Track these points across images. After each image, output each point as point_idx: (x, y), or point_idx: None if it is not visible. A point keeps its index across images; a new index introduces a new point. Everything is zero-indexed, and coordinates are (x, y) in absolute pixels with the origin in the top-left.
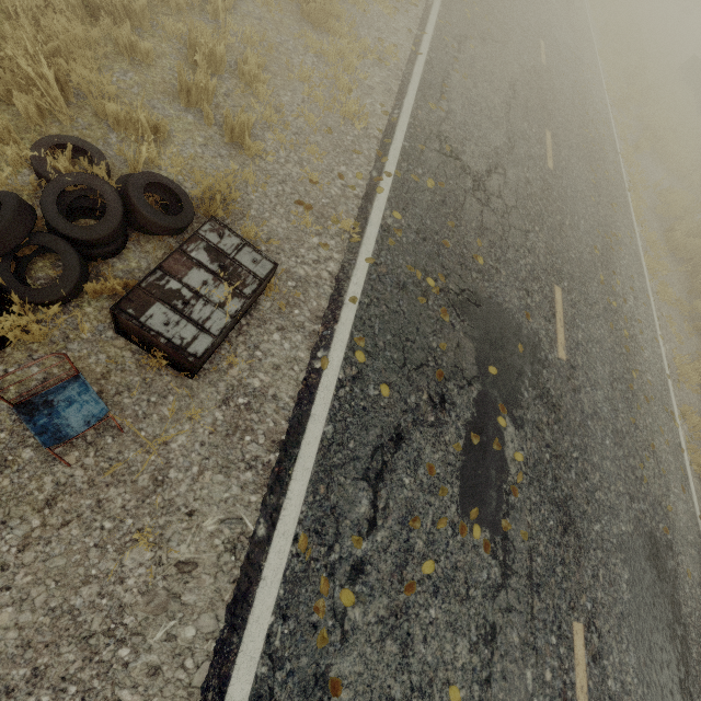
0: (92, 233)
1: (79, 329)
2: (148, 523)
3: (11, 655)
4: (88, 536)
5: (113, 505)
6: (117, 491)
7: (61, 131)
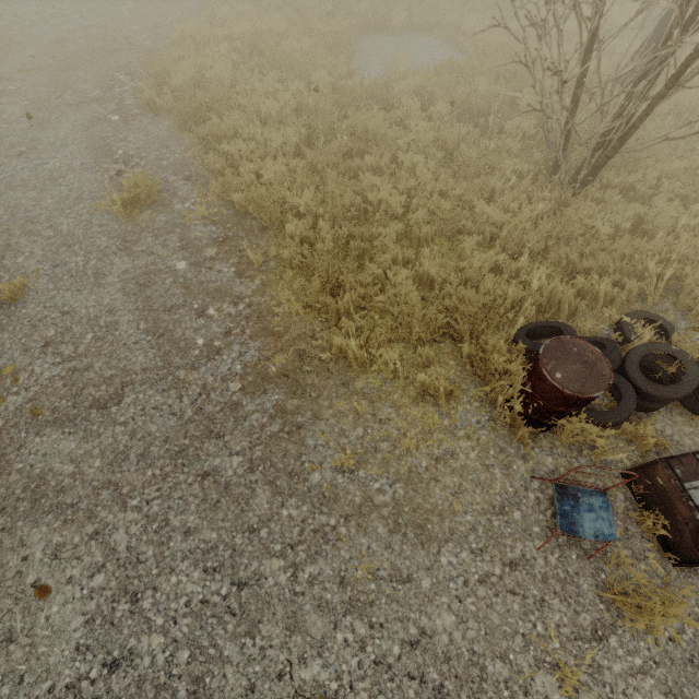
0: (657, 391)
1: (591, 450)
2: (570, 663)
3: (436, 653)
4: (521, 619)
5: (550, 614)
6: (559, 605)
7: (641, 309)
